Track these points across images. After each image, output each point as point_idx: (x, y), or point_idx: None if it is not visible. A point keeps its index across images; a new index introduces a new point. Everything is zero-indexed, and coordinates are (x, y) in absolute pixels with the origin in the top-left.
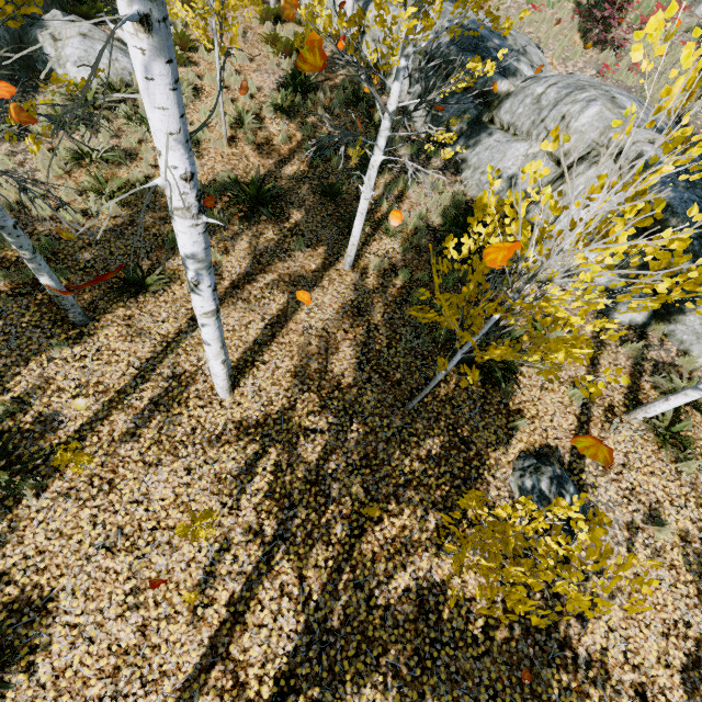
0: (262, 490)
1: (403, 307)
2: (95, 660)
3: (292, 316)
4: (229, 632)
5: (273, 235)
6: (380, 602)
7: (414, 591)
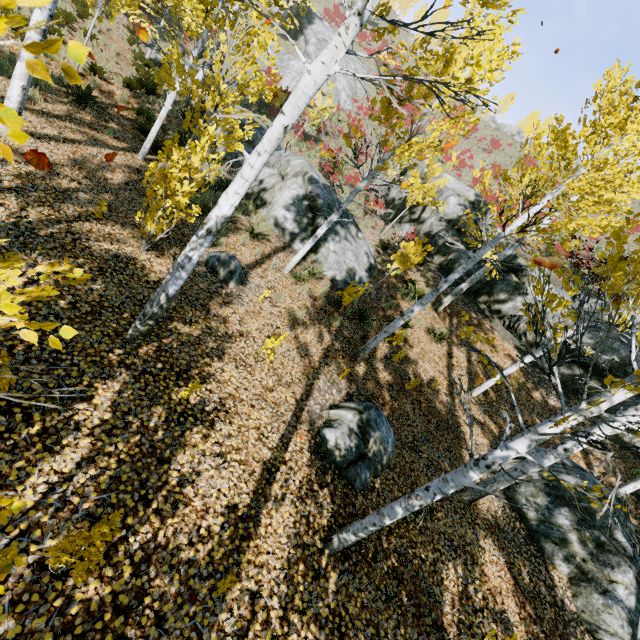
0: (12, 172)
1: None
2: None
3: (85, 145)
4: None
5: (91, 119)
6: (84, 244)
7: (113, 253)
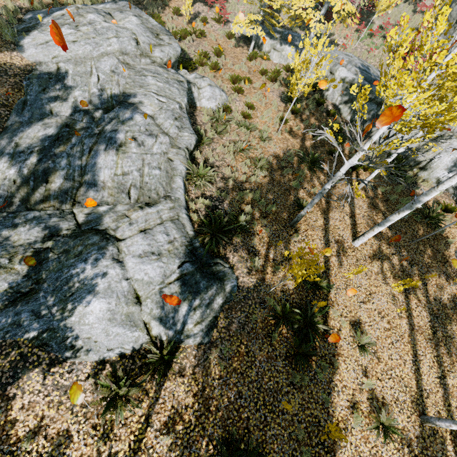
0: (391, 276)
1: (388, 203)
2: (383, 333)
3: (355, 212)
4: (411, 319)
5: (323, 177)
6: (443, 303)
7: (450, 298)
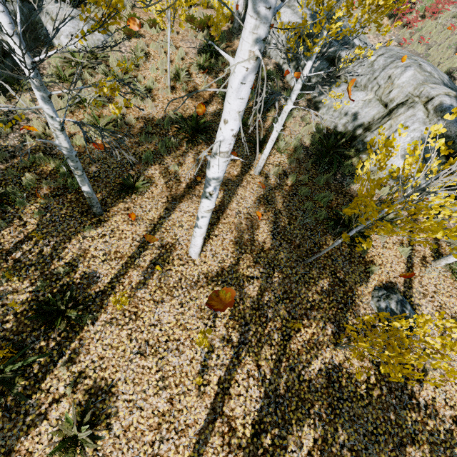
0: (227, 315)
1: (294, 198)
2: (146, 420)
3: (227, 205)
4: (221, 399)
5: (207, 152)
6: (305, 378)
7: (324, 371)
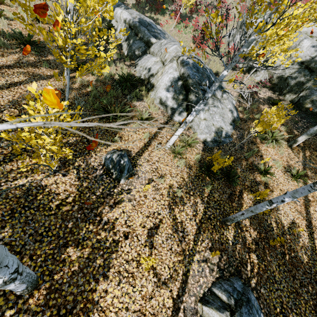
0: None
1: (86, 96)
2: None
3: (24, 84)
4: None
5: (34, 59)
6: (2, 188)
7: (26, 187)
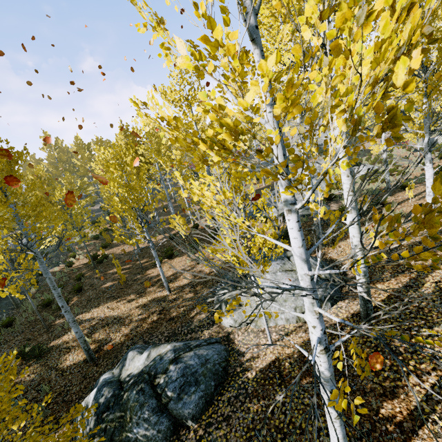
0: None
1: None
2: None
3: None
4: None
5: None
6: None
7: None
